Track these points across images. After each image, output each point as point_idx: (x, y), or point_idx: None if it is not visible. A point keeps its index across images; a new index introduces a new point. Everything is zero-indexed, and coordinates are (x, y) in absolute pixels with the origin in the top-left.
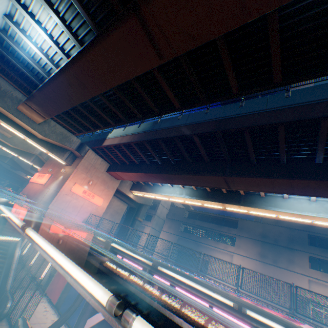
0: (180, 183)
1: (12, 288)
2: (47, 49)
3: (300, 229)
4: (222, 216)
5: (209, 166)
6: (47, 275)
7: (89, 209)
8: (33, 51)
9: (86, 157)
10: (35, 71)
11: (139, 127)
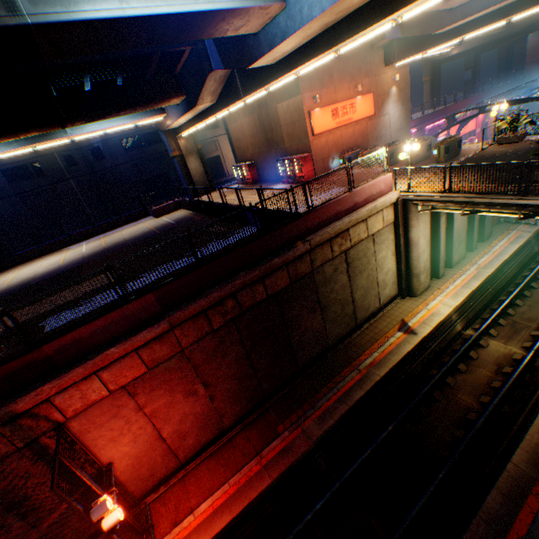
0: None
1: None
2: None
3: None
4: None
5: None
6: None
7: None
8: None
9: None
10: None
11: None
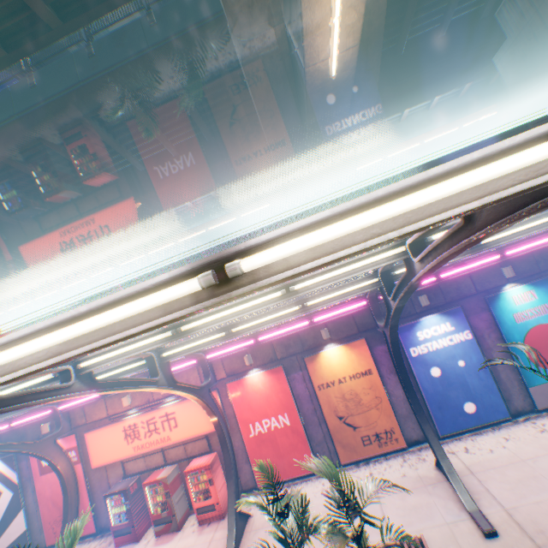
0: (10, 273)
1: None
2: None
3: (242, 233)
4: (160, 268)
5: (27, 228)
6: None
7: None
8: None
9: None
10: None
11: None
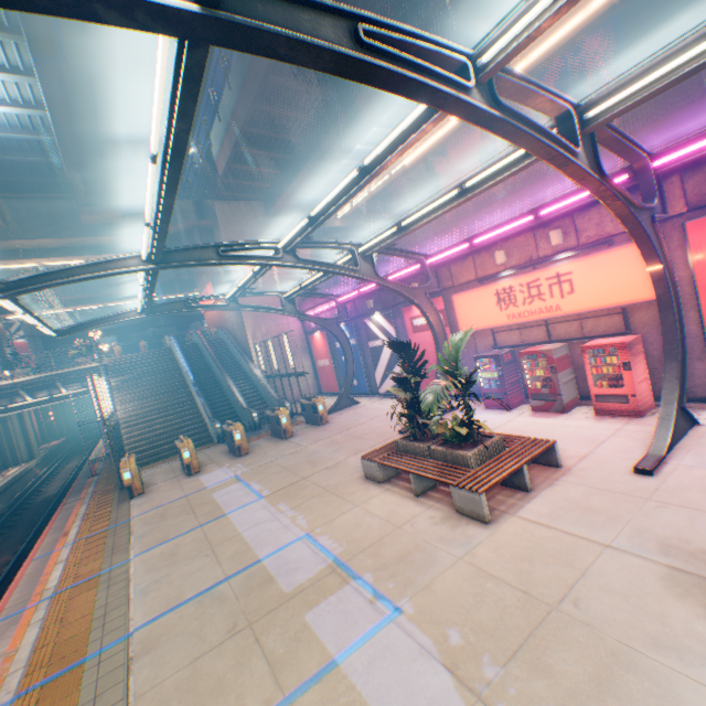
0: (369, 125)
1: (280, 396)
2: (7, 94)
3: None
4: None
5: None
6: (313, 380)
7: (293, 284)
8: (1, 117)
9: (221, 219)
10: (35, 148)
11: (231, 89)
